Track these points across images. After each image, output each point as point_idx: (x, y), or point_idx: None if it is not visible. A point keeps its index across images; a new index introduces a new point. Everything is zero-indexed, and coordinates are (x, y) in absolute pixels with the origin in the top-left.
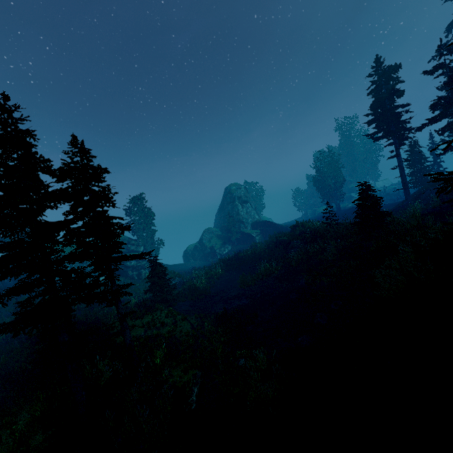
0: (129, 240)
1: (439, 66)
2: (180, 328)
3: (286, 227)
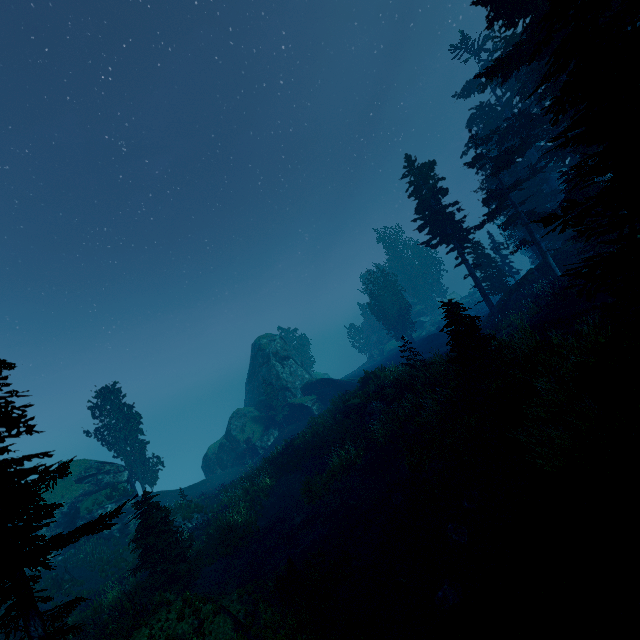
0: (99, 466)
1: (479, 157)
2: (211, 638)
3: (351, 382)
